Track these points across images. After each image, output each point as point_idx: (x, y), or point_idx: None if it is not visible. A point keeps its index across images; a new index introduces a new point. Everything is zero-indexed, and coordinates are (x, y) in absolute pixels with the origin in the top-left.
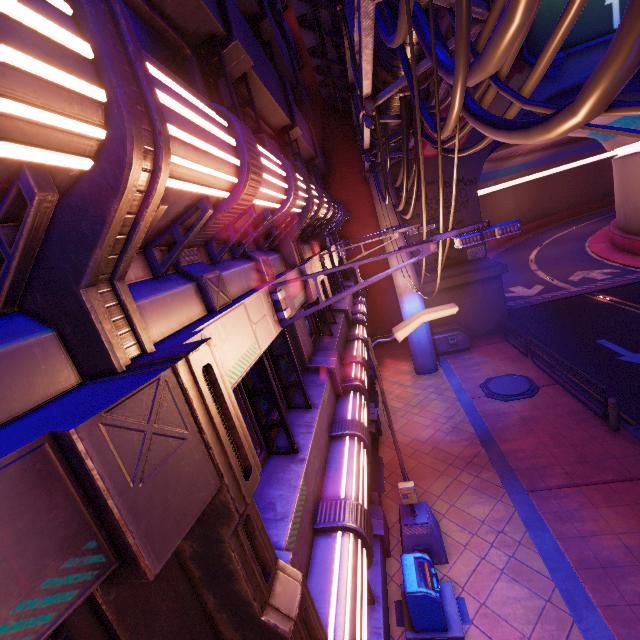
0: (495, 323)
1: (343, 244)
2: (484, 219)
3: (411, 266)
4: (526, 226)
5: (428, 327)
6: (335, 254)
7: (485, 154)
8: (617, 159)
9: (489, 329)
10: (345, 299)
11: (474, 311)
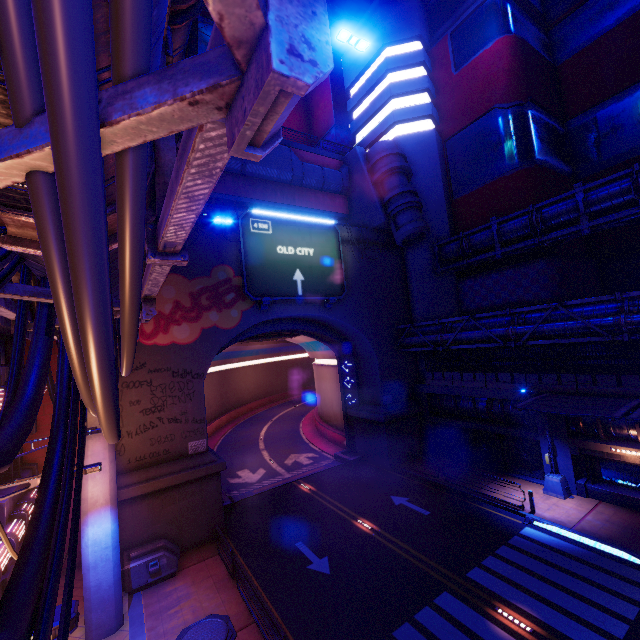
0: (211, 528)
1: None
2: (228, 391)
3: (112, 468)
4: (263, 400)
5: (118, 558)
6: None
7: (213, 353)
8: (314, 365)
9: (204, 537)
10: None
11: (189, 516)
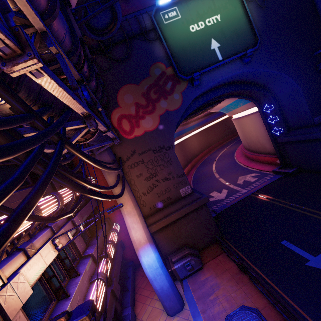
0: (212, 235)
1: (80, 216)
2: (186, 152)
3: (141, 220)
4: (205, 151)
5: (166, 272)
6: (45, 257)
7: (173, 130)
8: (235, 119)
9: (210, 241)
10: (68, 301)
11: (196, 231)
